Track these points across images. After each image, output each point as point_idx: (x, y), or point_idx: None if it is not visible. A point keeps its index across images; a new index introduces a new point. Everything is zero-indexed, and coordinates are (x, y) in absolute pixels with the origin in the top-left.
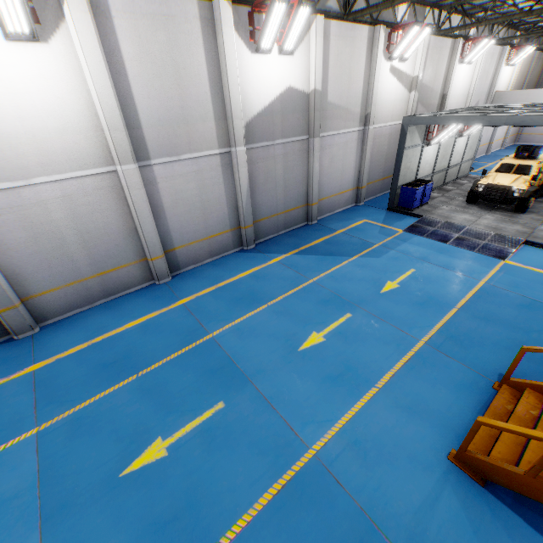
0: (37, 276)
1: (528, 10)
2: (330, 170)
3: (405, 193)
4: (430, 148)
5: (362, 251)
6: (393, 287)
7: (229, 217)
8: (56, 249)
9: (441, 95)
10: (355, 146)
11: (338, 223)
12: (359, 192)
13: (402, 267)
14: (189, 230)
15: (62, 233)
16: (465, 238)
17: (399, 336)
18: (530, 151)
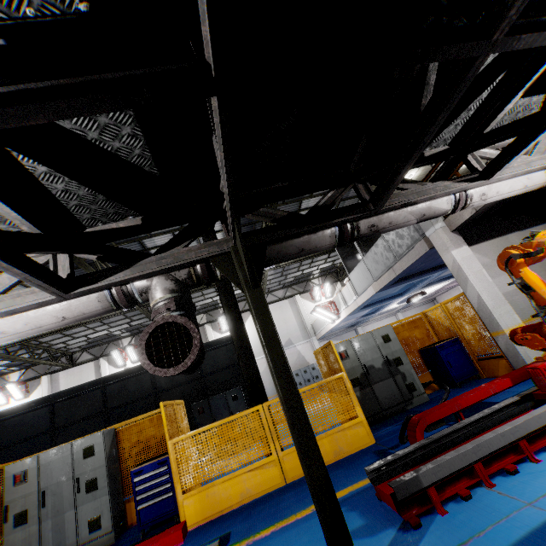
0: None
1: None
2: None
3: None
4: None
5: None
6: None
7: None
8: None
9: None
10: None
11: None
12: None
13: None
14: None
15: None
16: None
17: None
18: None
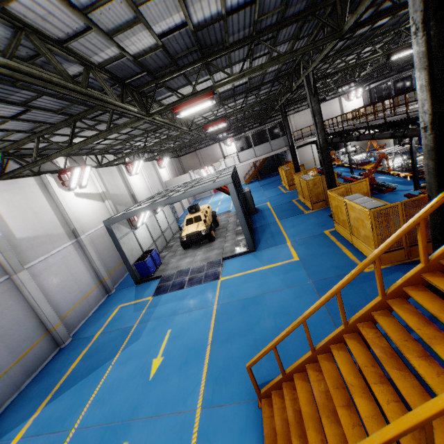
0: None
1: (143, 147)
2: (59, 286)
3: (140, 267)
4: (140, 229)
5: (123, 342)
6: (159, 363)
7: None
8: None
9: (130, 195)
10: (77, 255)
11: (95, 325)
12: (104, 284)
13: (161, 334)
14: None
15: None
16: (193, 277)
17: (178, 423)
18: (195, 208)
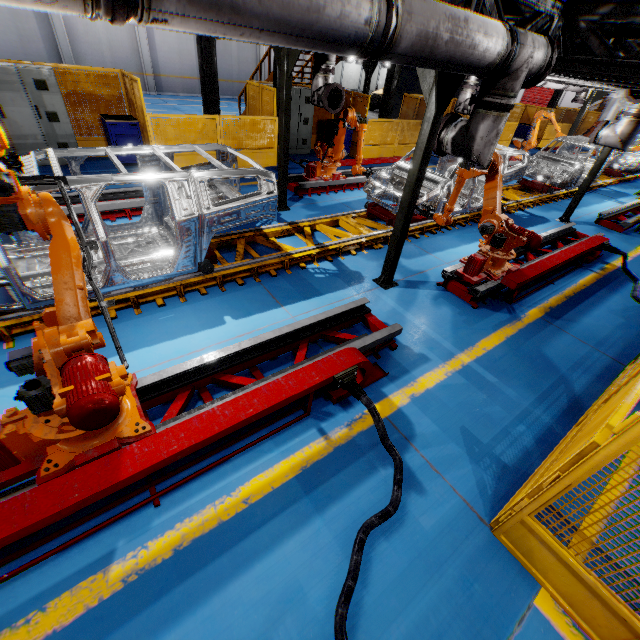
0: (86, 57)
1: None
2: None
3: None
4: (352, 66)
5: None
6: None
7: (197, 68)
8: (96, 45)
9: None
10: None
11: None
12: None
13: None
14: (170, 66)
15: (100, 37)
16: None
17: None
18: None
